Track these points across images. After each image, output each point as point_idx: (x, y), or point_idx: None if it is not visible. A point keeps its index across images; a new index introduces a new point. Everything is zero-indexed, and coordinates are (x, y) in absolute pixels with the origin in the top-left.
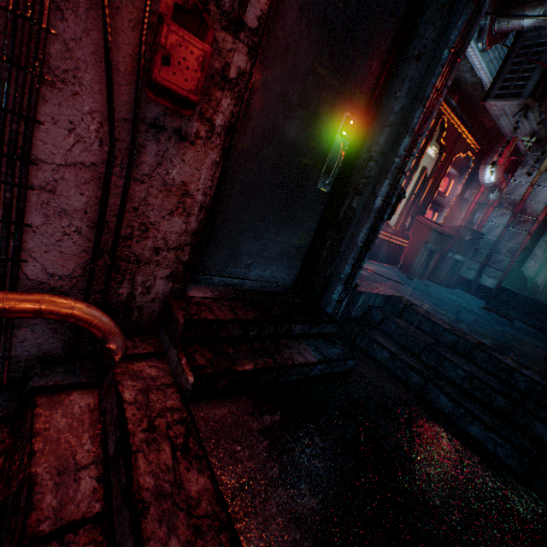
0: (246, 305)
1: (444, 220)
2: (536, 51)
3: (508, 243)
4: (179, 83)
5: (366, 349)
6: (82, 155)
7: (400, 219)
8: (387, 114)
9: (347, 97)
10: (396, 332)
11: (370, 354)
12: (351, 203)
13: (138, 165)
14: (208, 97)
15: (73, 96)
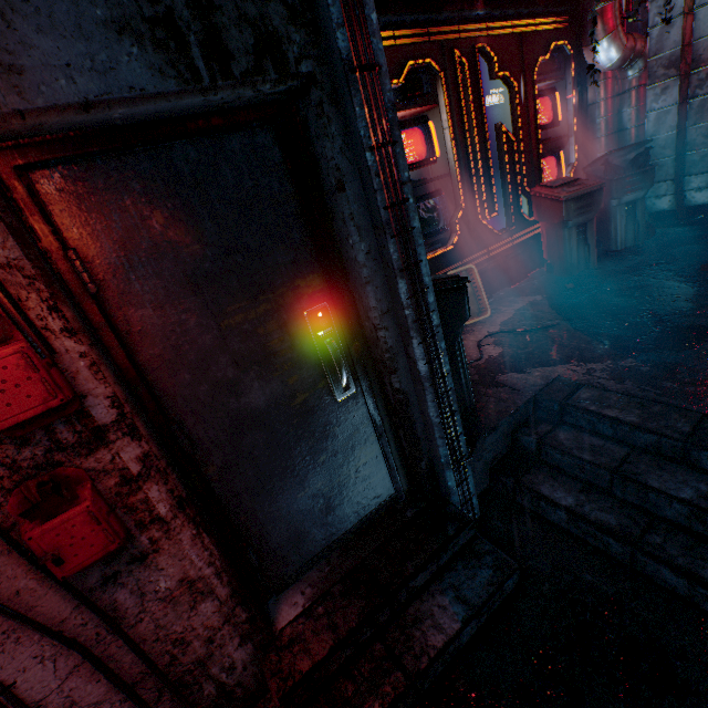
0: (346, 591)
1: (577, 153)
2: None
3: (700, 123)
4: (88, 554)
5: (534, 510)
6: (69, 661)
7: (509, 212)
8: (356, 268)
9: (292, 300)
10: (564, 463)
11: (542, 516)
12: (392, 385)
13: (123, 616)
14: (132, 508)
15: (17, 642)
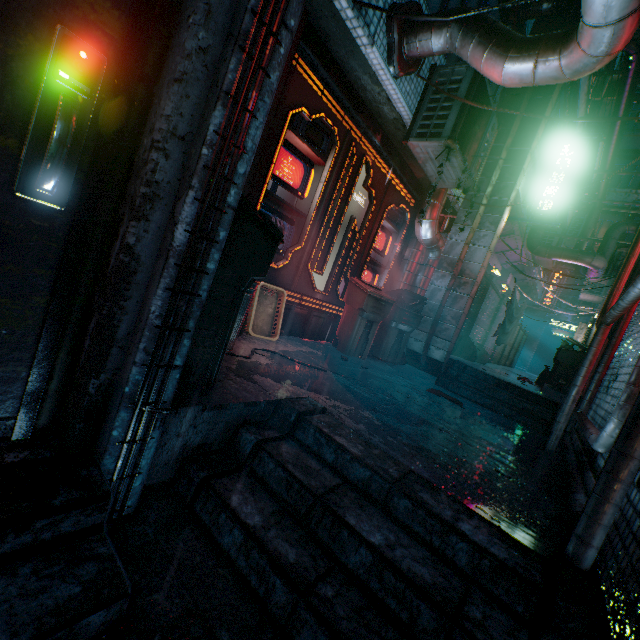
0: None
1: (386, 283)
2: (452, 90)
3: (452, 308)
4: None
5: (208, 524)
6: None
7: (330, 281)
8: (177, 57)
9: None
10: (273, 475)
11: (214, 535)
12: (125, 237)
13: None
14: None
15: None
